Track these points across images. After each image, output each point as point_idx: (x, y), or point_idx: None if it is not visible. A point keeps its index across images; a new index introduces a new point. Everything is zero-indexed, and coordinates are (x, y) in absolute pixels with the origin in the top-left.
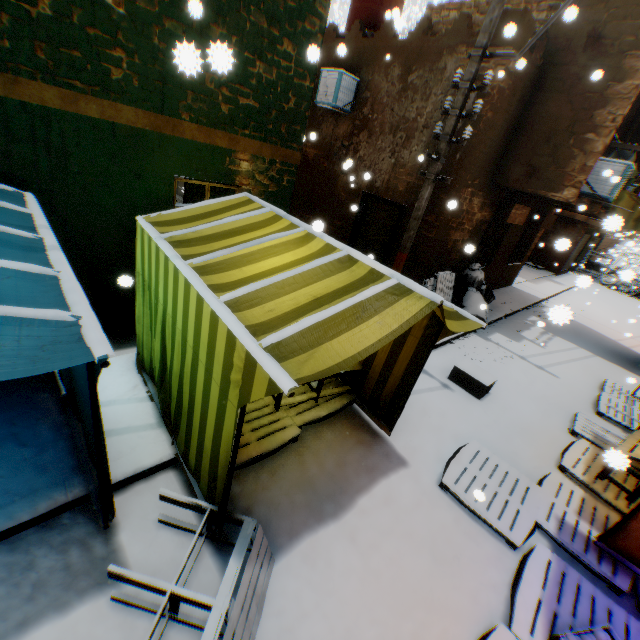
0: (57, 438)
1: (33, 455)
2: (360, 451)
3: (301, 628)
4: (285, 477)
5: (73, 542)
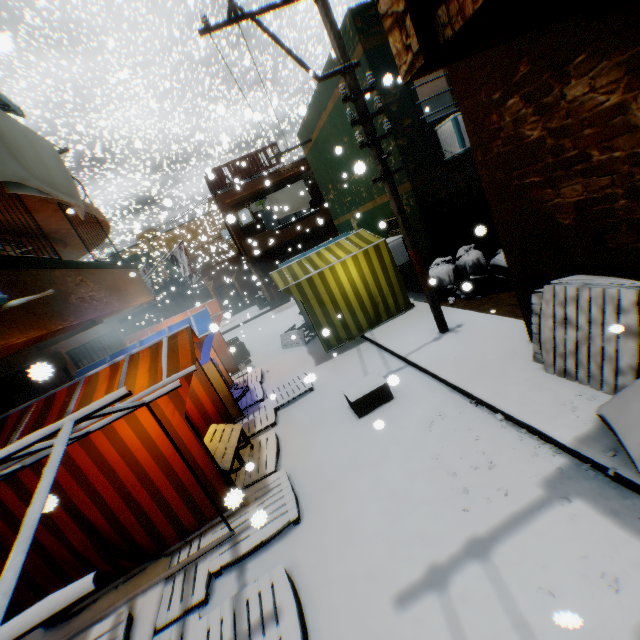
0: None
1: None
2: (328, 353)
3: (290, 352)
4: None
5: None
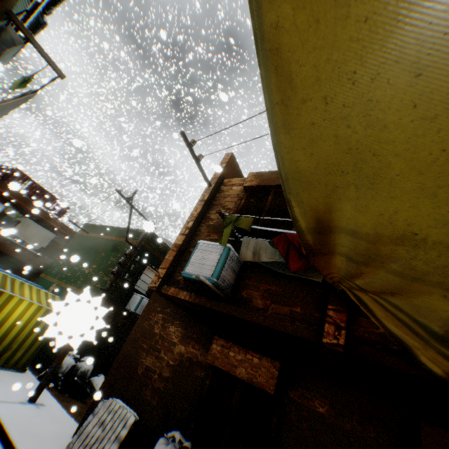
0: None
1: None
2: None
3: None
4: None
5: None
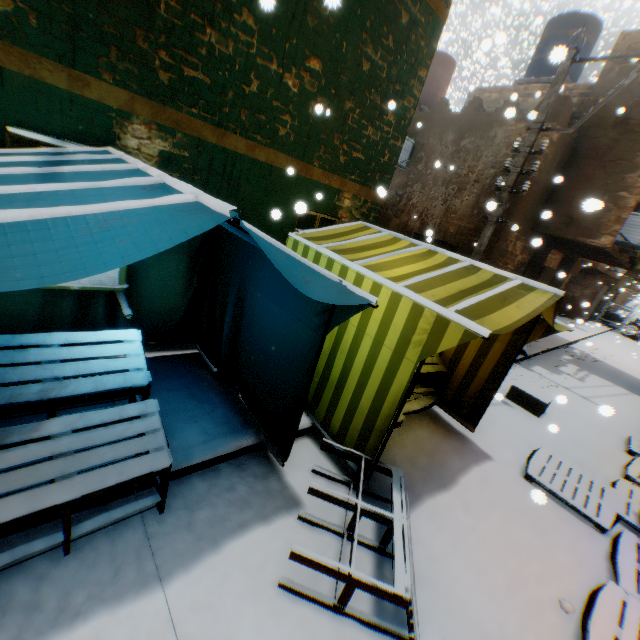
0: (223, 401)
1: (211, 410)
2: (449, 443)
3: (445, 561)
4: (396, 454)
5: (255, 477)
